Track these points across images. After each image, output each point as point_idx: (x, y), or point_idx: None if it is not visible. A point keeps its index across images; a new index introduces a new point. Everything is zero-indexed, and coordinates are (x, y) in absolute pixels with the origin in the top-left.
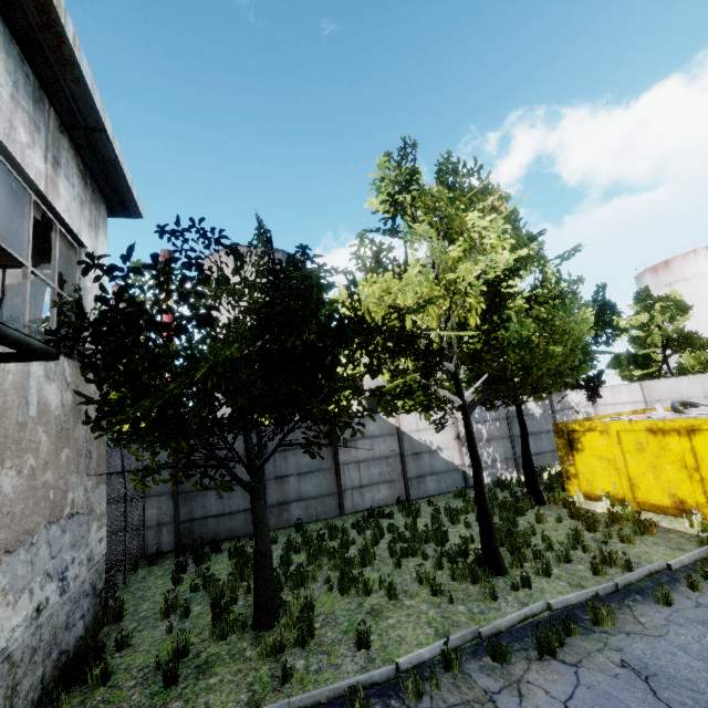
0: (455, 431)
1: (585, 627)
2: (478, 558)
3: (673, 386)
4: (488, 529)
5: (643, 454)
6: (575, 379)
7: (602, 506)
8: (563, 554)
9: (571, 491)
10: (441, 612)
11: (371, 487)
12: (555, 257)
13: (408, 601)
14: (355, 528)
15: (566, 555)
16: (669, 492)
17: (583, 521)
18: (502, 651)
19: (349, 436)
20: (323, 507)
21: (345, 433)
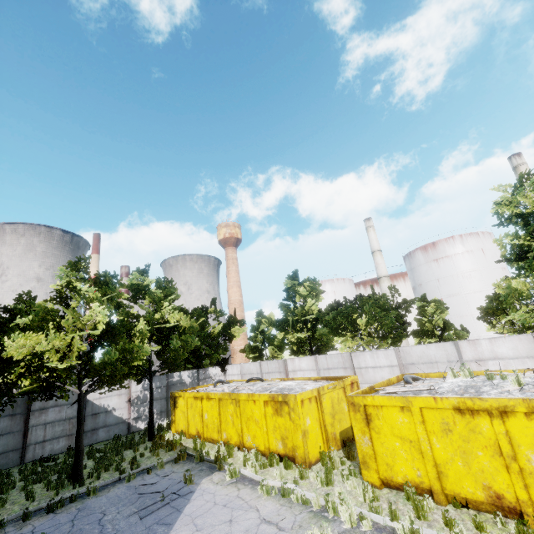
0: (128, 397)
1: (84, 498)
2: (69, 476)
3: (249, 367)
4: (77, 459)
5: (192, 409)
6: (218, 360)
7: (174, 437)
8: (116, 467)
9: (172, 430)
10: (23, 507)
11: (52, 440)
12: (174, 308)
13: (10, 506)
14: (19, 471)
15: (117, 467)
16: (196, 428)
17: (151, 448)
18: (28, 514)
19: (42, 406)
20: (6, 460)
21: (40, 404)
